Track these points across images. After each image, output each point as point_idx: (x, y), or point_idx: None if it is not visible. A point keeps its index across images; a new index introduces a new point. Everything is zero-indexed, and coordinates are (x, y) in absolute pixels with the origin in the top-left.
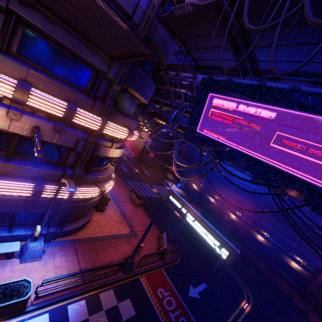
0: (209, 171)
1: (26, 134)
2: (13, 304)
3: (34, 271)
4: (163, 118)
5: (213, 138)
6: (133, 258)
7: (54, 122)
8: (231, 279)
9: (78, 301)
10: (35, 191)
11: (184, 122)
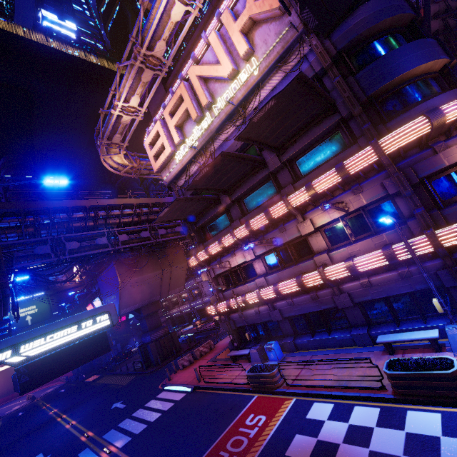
0: None
1: (342, 213)
2: (436, 379)
3: None
4: None
5: None
6: None
7: (349, 189)
8: None
9: None
10: (385, 254)
11: None
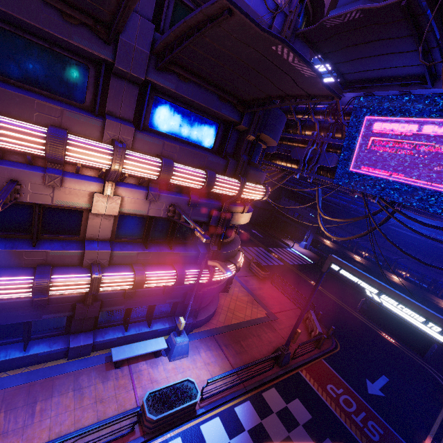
0: (381, 224)
1: (163, 215)
2: (187, 407)
3: (186, 370)
4: (291, 160)
5: (387, 178)
6: (288, 348)
7: (187, 195)
8: (419, 369)
9: (242, 402)
10: (179, 279)
11: (330, 161)
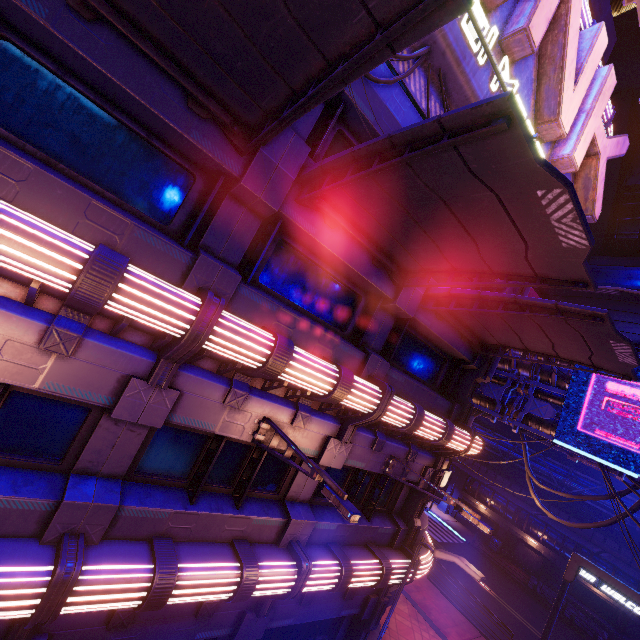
0: (631, 512)
1: (379, 469)
2: None
3: None
4: (480, 396)
5: (636, 452)
6: None
7: (406, 444)
8: None
9: None
10: (385, 575)
11: (544, 411)
